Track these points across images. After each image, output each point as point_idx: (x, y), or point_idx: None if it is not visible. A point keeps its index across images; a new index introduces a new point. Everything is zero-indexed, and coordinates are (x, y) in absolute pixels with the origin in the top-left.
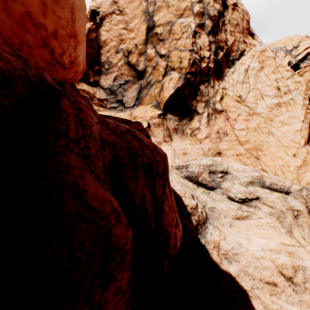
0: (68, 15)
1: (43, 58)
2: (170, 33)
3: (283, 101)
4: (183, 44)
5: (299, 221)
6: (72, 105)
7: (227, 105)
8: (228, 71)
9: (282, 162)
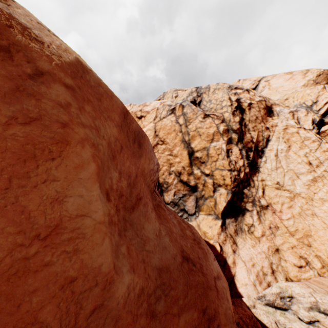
0: None
1: None
2: (208, 156)
3: (317, 175)
4: (221, 164)
5: None
6: None
7: (270, 197)
8: (260, 161)
9: None
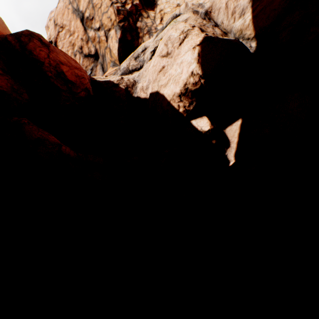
0: None
1: None
2: (94, 8)
3: None
4: (105, 6)
5: None
6: None
7: None
8: None
9: None
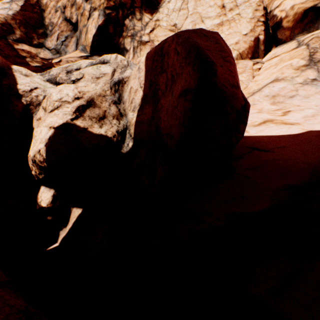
0: None
1: None
2: None
3: (227, 19)
4: None
5: (99, 80)
6: None
7: (157, 36)
8: (164, 2)
9: None
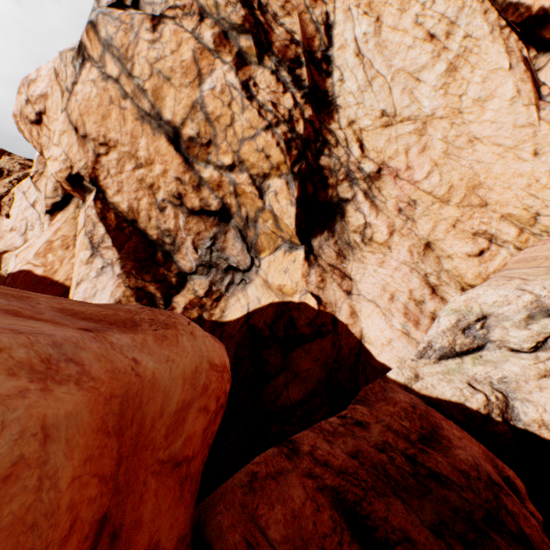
0: (214, 377)
1: (219, 419)
2: (212, 123)
3: (455, 55)
4: (245, 124)
5: None
6: (407, 548)
7: (379, 150)
8: (332, 84)
9: (522, 180)
